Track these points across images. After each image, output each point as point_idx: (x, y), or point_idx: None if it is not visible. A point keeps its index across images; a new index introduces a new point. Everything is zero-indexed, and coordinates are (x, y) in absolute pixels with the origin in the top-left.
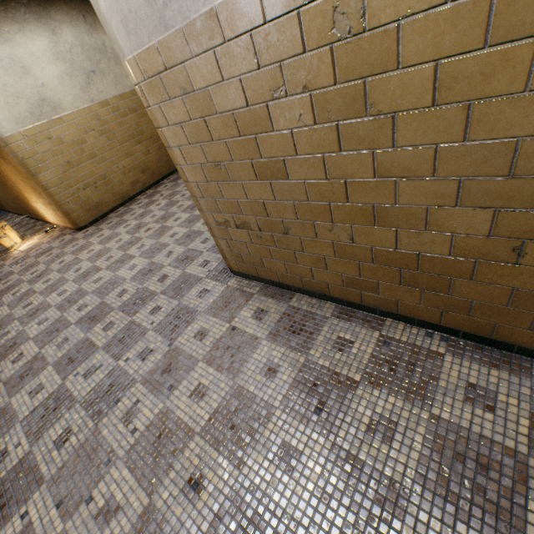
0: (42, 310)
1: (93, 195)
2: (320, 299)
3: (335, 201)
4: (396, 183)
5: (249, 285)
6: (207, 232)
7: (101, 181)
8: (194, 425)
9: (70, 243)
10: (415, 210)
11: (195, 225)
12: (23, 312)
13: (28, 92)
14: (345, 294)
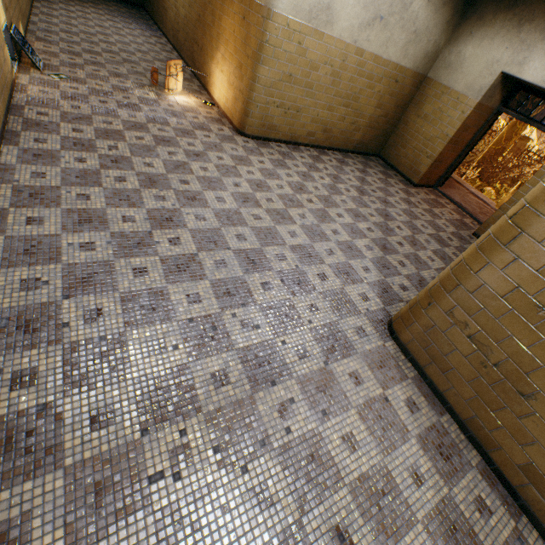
0: (200, 203)
1: (277, 117)
2: (468, 439)
3: None
4: None
5: (404, 363)
6: (368, 260)
7: (293, 111)
8: (344, 474)
9: (229, 141)
10: None
11: (357, 240)
12: (180, 187)
13: None
14: (505, 466)
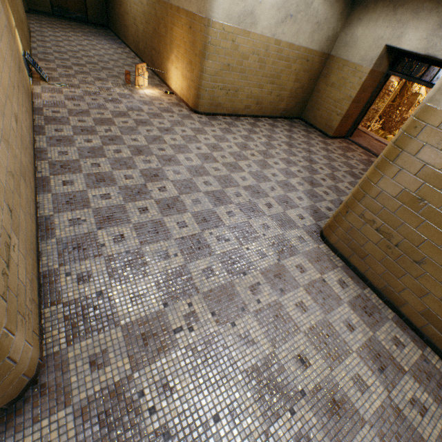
0: (175, 163)
1: (221, 97)
2: (385, 303)
3: None
4: None
5: (334, 258)
6: (301, 192)
7: (233, 91)
8: (299, 325)
9: (188, 118)
10: None
11: (291, 179)
12: (159, 153)
13: (249, 1)
14: (411, 315)
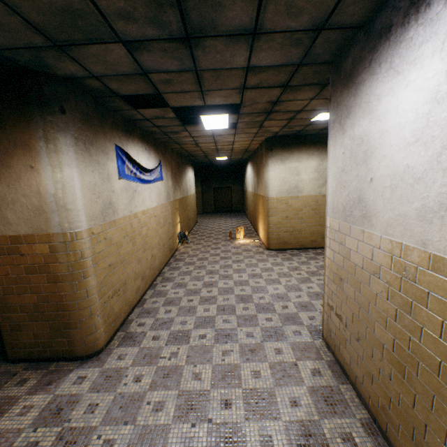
0: (229, 278)
1: (286, 237)
2: (362, 403)
3: (386, 344)
4: (419, 363)
5: (325, 352)
6: None
7: (295, 232)
8: (243, 384)
9: (259, 253)
10: (426, 390)
11: None
12: (222, 273)
13: (292, 182)
14: (377, 414)
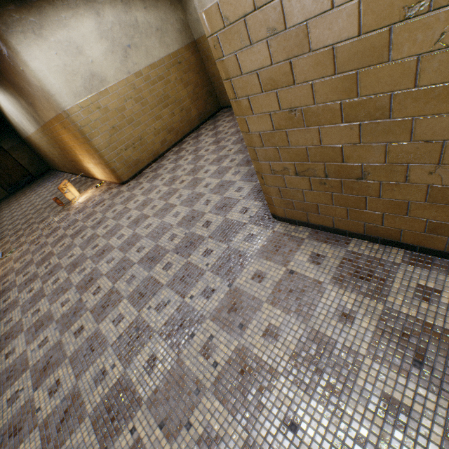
0: (108, 251)
1: (132, 154)
2: (383, 244)
3: None
4: None
5: (296, 230)
6: (238, 181)
7: (138, 142)
8: (275, 365)
9: (117, 195)
10: None
11: (225, 176)
12: (93, 252)
13: (82, 69)
14: (421, 241)
